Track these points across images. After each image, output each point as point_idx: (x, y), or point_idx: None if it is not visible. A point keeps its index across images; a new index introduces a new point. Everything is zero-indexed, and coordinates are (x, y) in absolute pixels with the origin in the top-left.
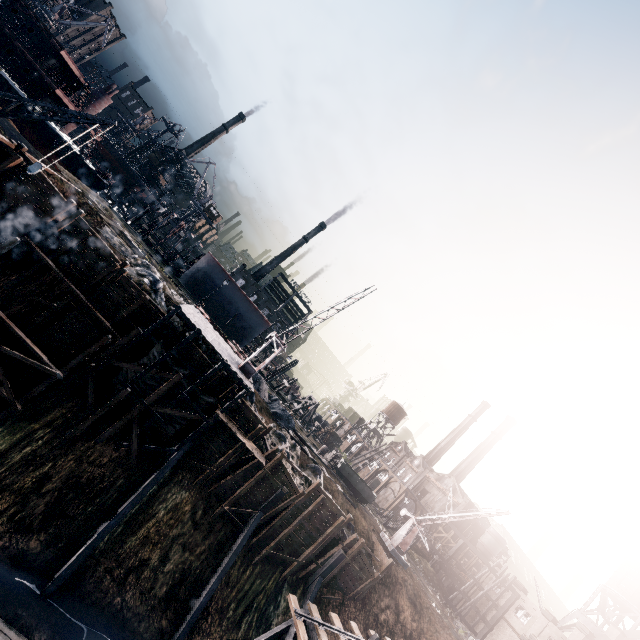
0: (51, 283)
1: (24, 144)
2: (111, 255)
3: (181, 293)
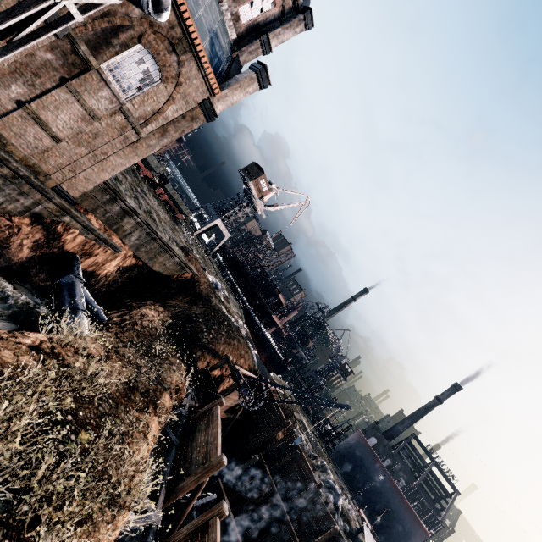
0: (267, 494)
1: (264, 371)
2: (311, 474)
3: (341, 484)
